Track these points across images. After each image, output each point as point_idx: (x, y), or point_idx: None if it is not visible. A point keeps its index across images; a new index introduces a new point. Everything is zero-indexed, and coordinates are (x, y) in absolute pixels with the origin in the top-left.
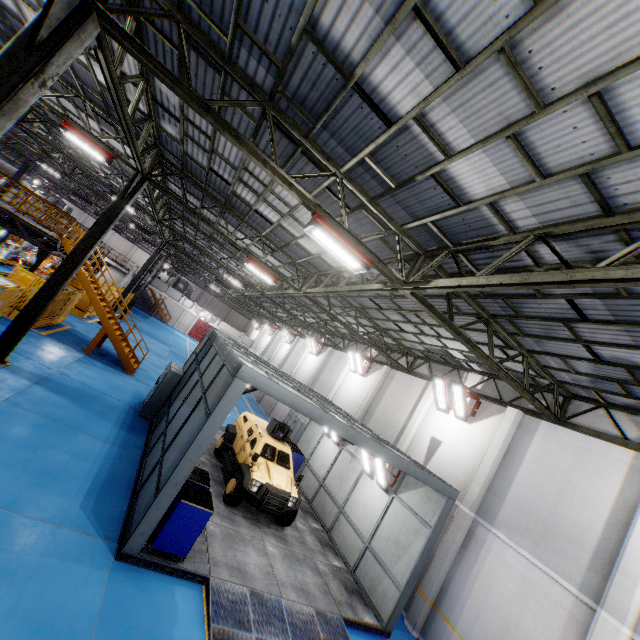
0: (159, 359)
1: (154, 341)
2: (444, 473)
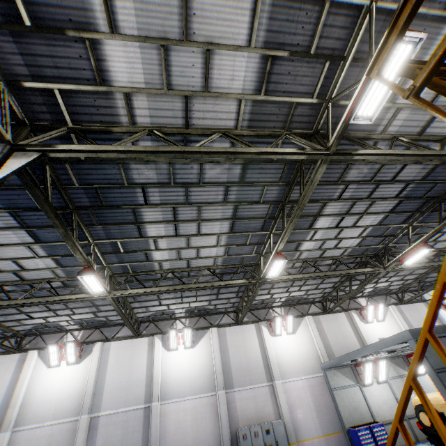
0: None
1: None
2: None
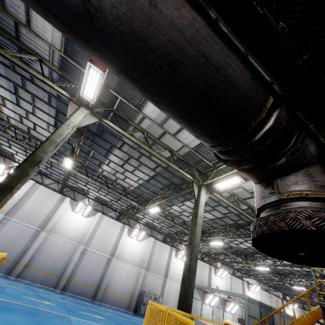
0: None
1: None
2: None
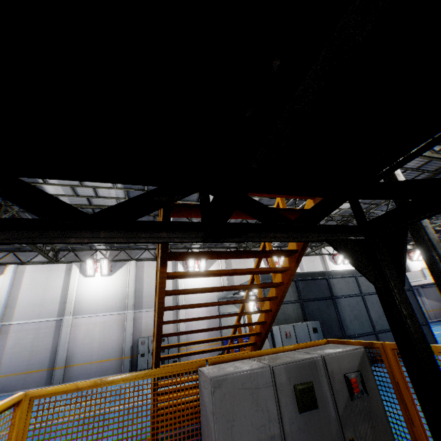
0: None
1: None
2: None
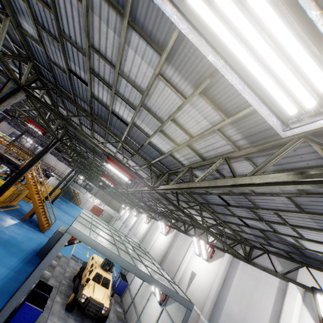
0: (64, 225)
1: (66, 215)
2: (195, 293)
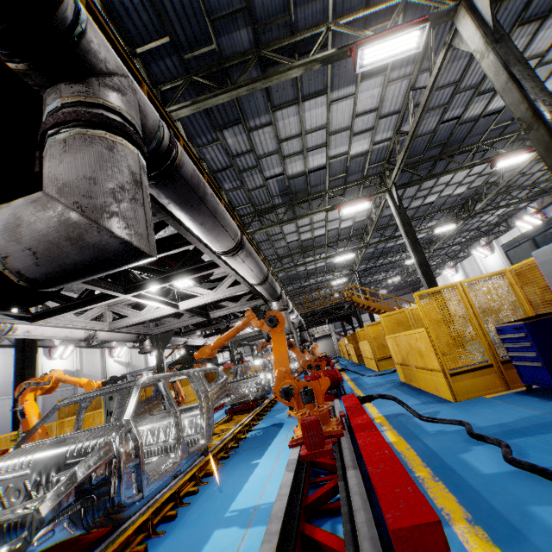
0: None
1: None
2: None
